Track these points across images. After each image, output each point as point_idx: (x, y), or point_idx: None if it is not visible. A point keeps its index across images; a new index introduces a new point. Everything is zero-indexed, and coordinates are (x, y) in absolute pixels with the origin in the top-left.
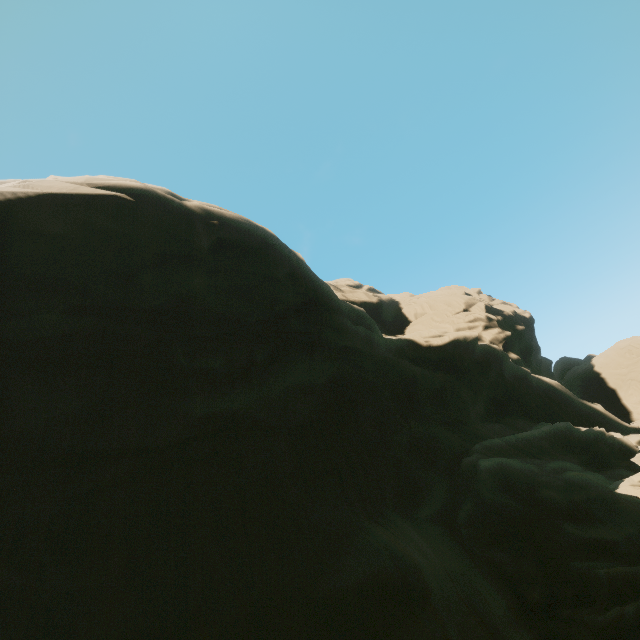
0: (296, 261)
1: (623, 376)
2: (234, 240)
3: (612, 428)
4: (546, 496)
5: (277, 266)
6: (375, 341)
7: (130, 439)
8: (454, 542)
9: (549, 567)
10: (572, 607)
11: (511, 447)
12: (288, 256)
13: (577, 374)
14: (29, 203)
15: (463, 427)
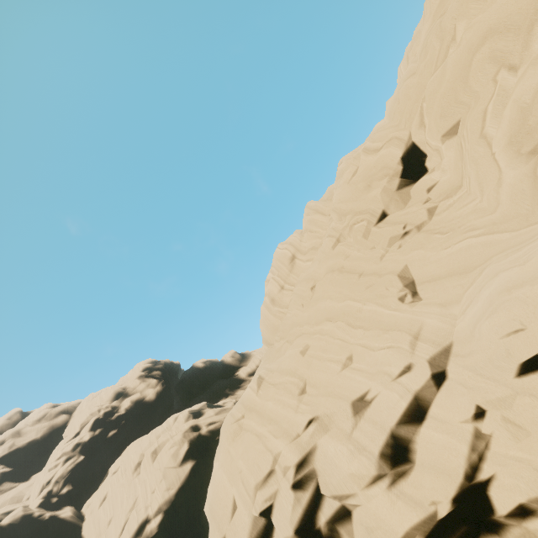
0: None
1: None
2: None
3: None
4: None
5: None
6: None
7: None
8: None
9: None
10: None
11: None
12: None
13: None
14: (175, 497)
15: None
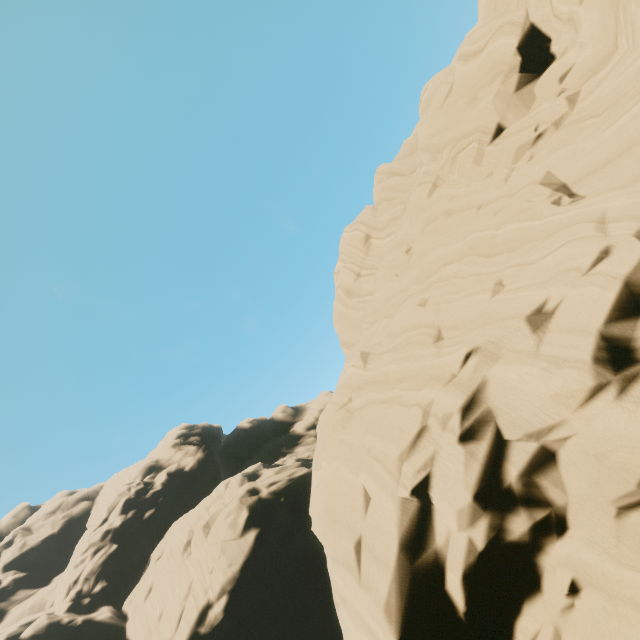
0: None
1: None
2: (294, 500)
3: None
4: None
5: None
6: None
7: (330, 635)
8: None
9: None
10: None
11: None
12: None
13: None
14: (240, 573)
15: None
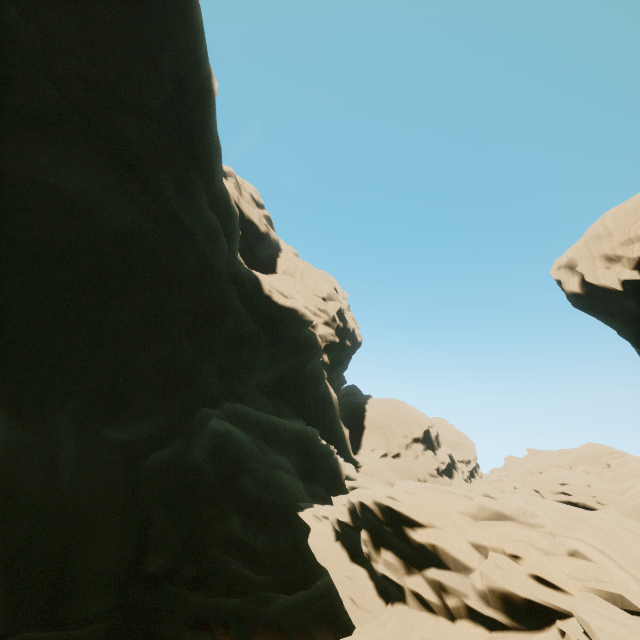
0: (203, 79)
1: (377, 422)
2: None
3: (342, 452)
4: (243, 483)
5: (171, 50)
6: (219, 243)
7: None
8: (120, 479)
9: (191, 546)
10: (182, 587)
11: (258, 423)
12: (197, 61)
13: (353, 402)
14: None
15: (235, 382)
